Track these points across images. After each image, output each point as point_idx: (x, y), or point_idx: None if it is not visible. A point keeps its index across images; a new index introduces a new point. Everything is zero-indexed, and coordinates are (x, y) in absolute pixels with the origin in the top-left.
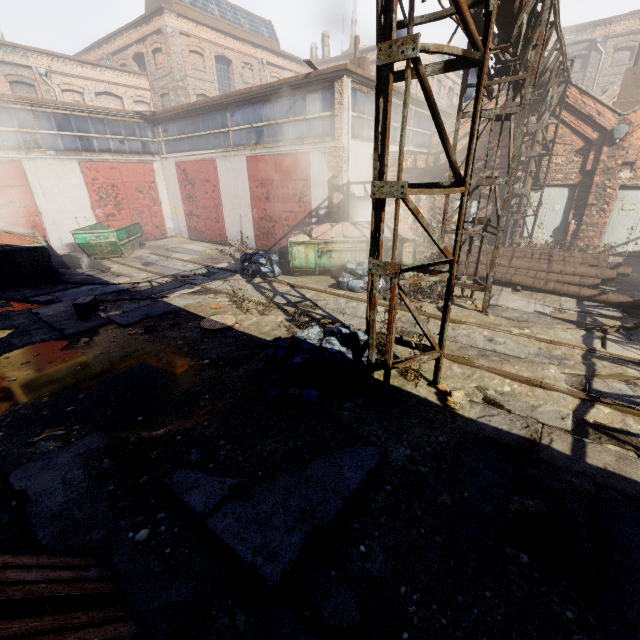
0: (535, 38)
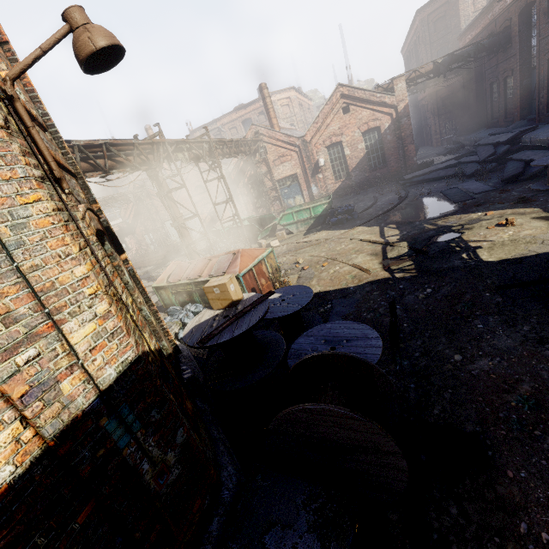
0: None
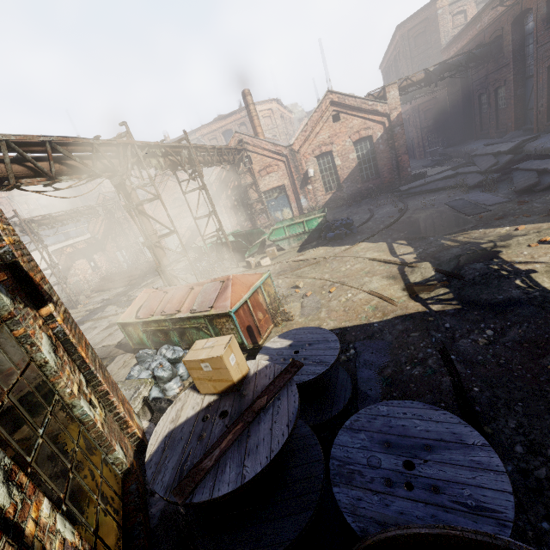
0: (38, 225)
